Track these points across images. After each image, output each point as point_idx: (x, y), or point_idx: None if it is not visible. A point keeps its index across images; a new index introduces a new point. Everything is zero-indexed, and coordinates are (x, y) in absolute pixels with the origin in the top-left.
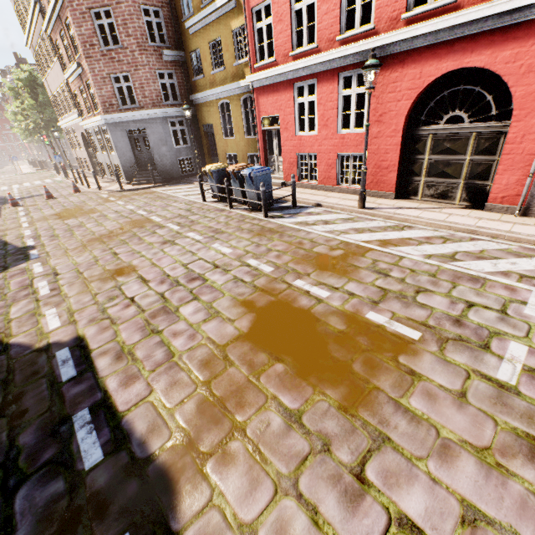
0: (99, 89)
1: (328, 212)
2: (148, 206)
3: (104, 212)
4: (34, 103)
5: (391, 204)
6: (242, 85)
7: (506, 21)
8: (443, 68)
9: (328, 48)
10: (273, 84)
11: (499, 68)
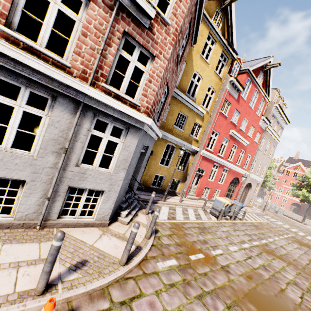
0: (160, 85)
1: None
2: (229, 239)
3: (255, 265)
4: None
5: None
6: (192, 147)
7: (242, 173)
8: (236, 176)
9: (225, 159)
10: (209, 159)
11: (239, 179)
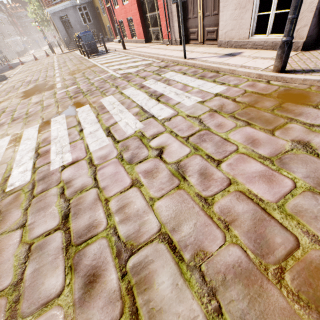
0: None
1: (113, 53)
2: (61, 59)
3: (44, 63)
4: (38, 4)
5: (139, 46)
6: None
7: None
8: None
9: None
10: None
11: None
